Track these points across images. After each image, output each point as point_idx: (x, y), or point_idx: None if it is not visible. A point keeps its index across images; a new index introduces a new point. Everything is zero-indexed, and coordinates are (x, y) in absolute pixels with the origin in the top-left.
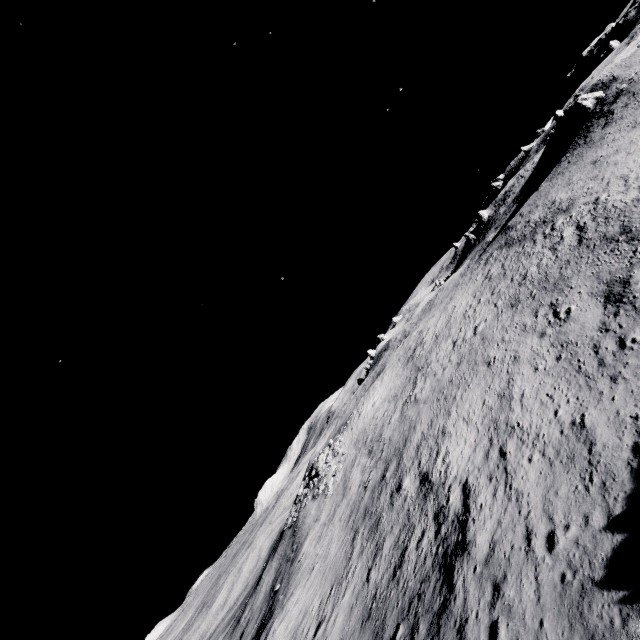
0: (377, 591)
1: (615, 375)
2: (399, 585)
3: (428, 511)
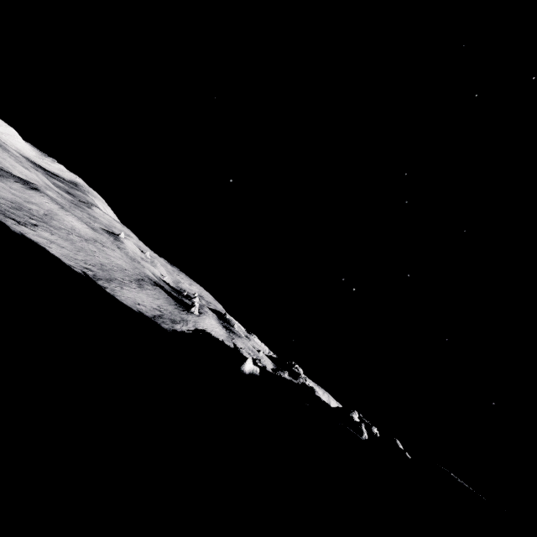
0: (0, 205)
1: (63, 256)
2: (5, 210)
3: (26, 222)
